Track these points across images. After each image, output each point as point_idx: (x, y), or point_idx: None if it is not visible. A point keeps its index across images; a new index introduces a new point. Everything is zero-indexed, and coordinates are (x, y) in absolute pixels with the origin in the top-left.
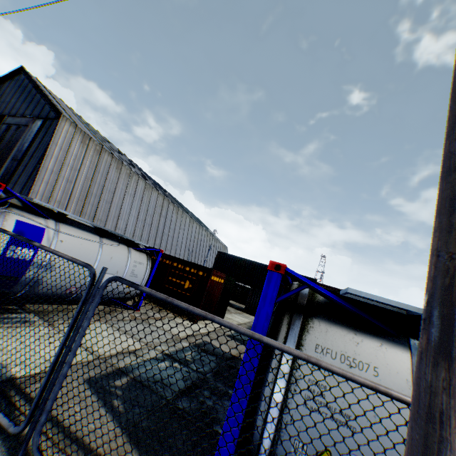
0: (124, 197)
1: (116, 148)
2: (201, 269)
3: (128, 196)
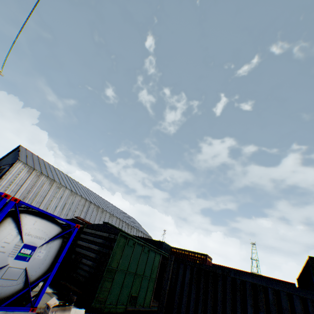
0: (52, 200)
1: (67, 176)
2: None
3: (56, 199)
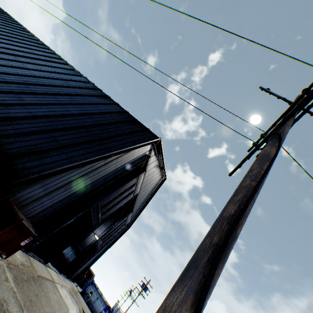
0: None
1: None
2: (88, 272)
3: None
